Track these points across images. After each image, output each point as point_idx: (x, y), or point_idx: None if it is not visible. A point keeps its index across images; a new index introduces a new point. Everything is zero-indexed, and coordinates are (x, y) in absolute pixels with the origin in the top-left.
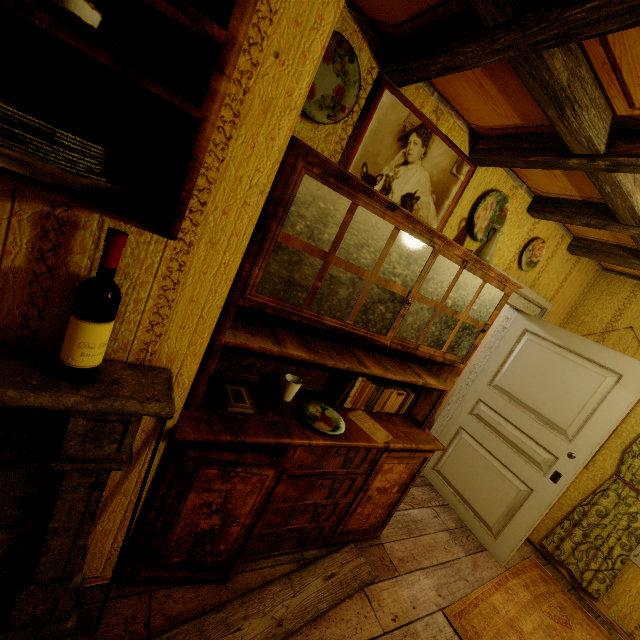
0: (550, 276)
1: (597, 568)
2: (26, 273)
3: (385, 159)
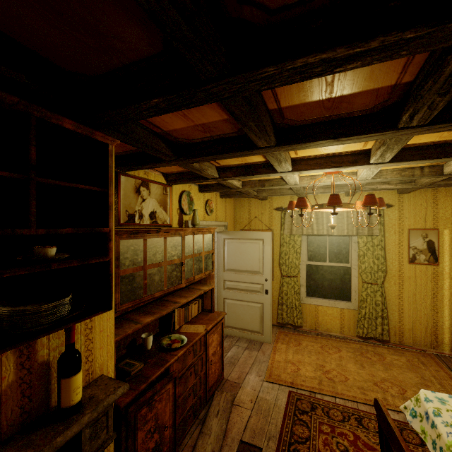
0: (220, 211)
1: (296, 315)
2: (16, 382)
3: (134, 203)
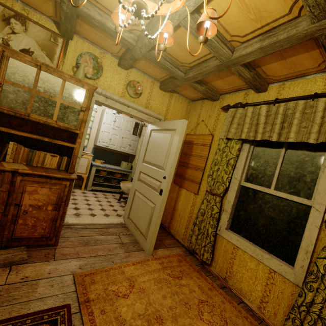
0: (157, 103)
1: (204, 244)
2: None
3: None
